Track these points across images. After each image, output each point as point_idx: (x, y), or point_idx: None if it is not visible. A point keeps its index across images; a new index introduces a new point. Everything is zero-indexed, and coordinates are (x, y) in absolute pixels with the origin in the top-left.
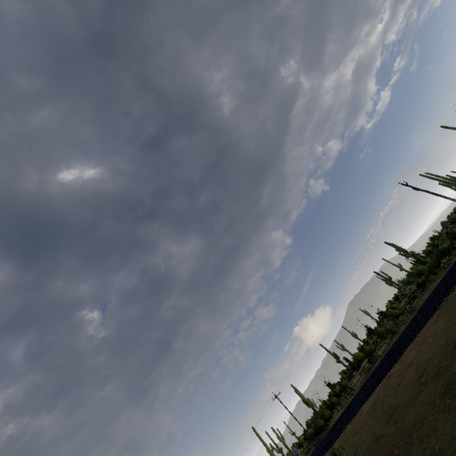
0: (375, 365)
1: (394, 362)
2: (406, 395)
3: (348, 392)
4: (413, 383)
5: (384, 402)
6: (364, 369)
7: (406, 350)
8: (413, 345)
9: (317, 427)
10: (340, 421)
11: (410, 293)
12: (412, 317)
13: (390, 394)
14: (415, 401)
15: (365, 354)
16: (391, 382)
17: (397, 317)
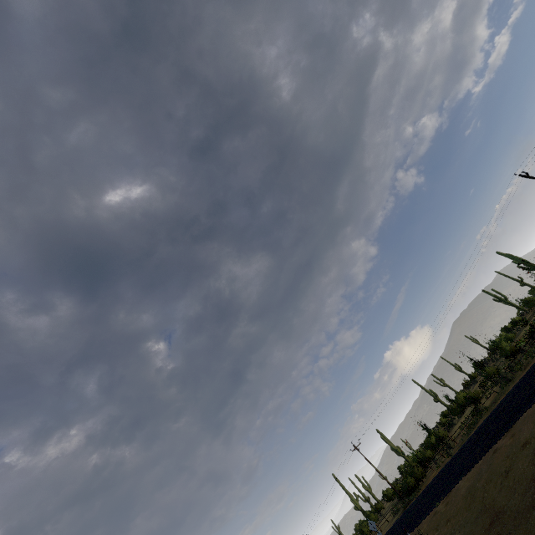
0: (481, 420)
1: (503, 430)
2: (516, 497)
3: (445, 450)
4: (527, 482)
5: (486, 492)
6: (467, 420)
7: (521, 418)
8: (531, 413)
9: (406, 486)
10: (433, 489)
11: (532, 324)
12: (533, 362)
13: (495, 482)
14: (527, 516)
15: (468, 401)
16: (497, 462)
17: (514, 355)
